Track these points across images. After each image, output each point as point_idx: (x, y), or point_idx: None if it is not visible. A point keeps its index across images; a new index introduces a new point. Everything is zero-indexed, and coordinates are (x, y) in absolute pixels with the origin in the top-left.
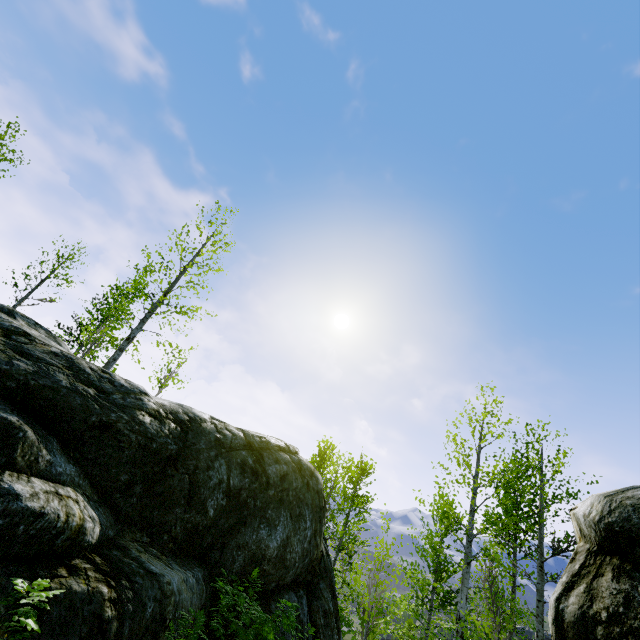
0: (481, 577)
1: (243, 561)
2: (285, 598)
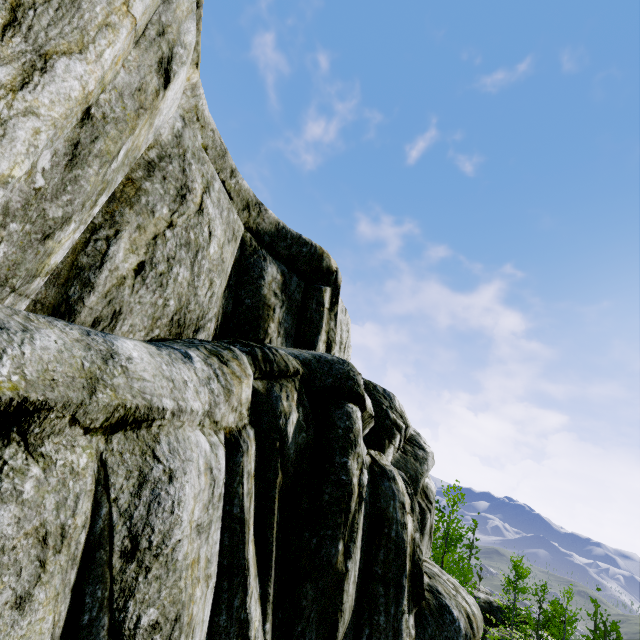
0: None
1: None
2: None
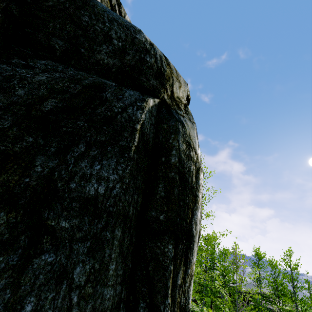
0: None
1: None
2: None
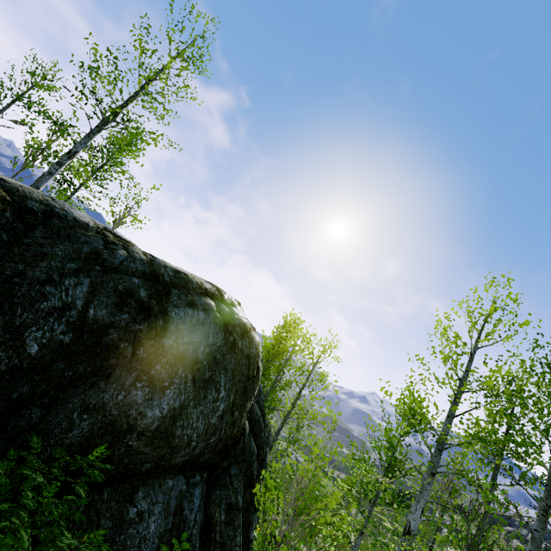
0: (440, 484)
1: (89, 430)
2: (166, 484)
